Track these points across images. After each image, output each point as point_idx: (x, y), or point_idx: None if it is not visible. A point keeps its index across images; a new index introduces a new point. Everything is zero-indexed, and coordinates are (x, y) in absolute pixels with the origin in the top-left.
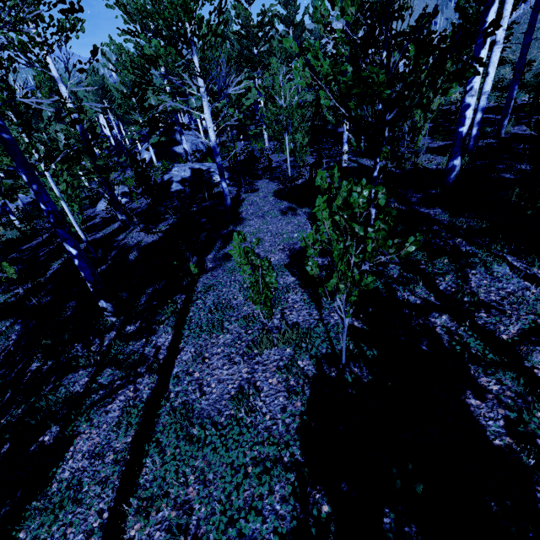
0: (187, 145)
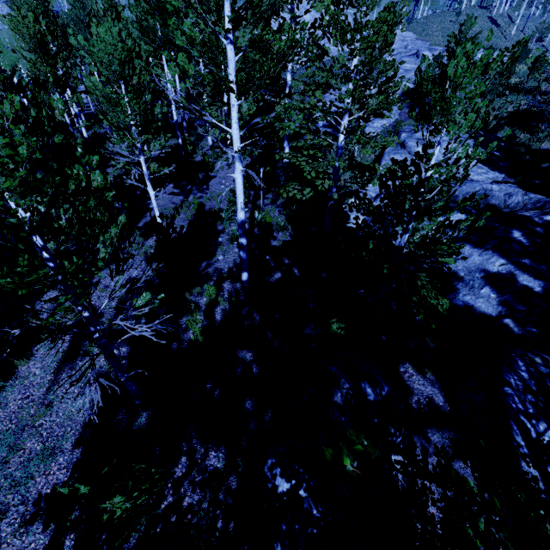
0: None
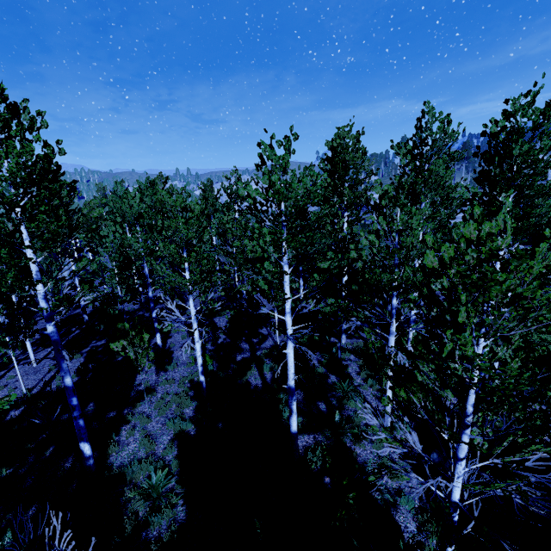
0: (66, 272)
